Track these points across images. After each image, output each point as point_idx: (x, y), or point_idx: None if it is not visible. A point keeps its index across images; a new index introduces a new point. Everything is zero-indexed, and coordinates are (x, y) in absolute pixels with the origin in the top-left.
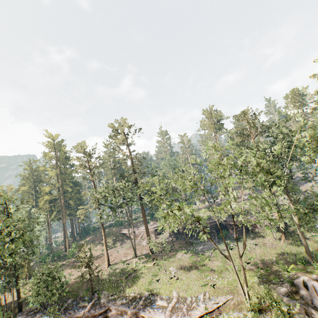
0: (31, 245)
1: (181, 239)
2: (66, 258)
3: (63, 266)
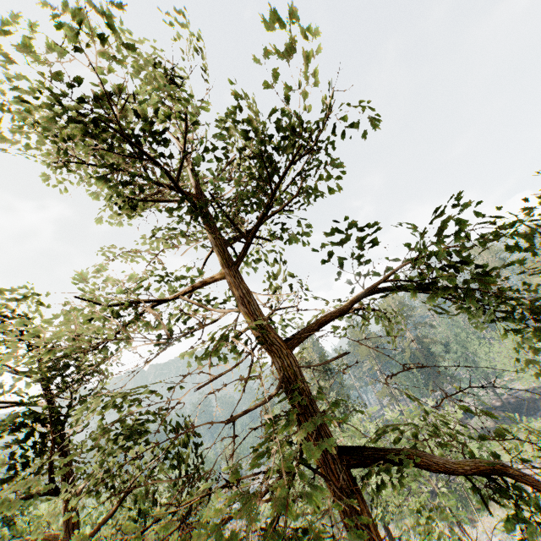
0: None
1: (503, 419)
2: None
3: None
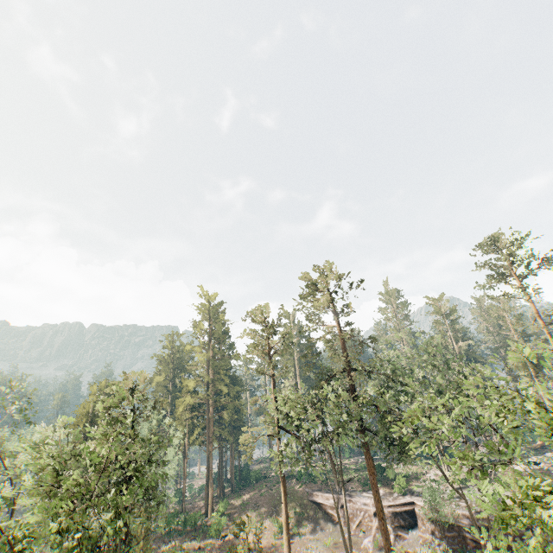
0: (156, 495)
1: None
2: (206, 532)
3: (200, 552)
